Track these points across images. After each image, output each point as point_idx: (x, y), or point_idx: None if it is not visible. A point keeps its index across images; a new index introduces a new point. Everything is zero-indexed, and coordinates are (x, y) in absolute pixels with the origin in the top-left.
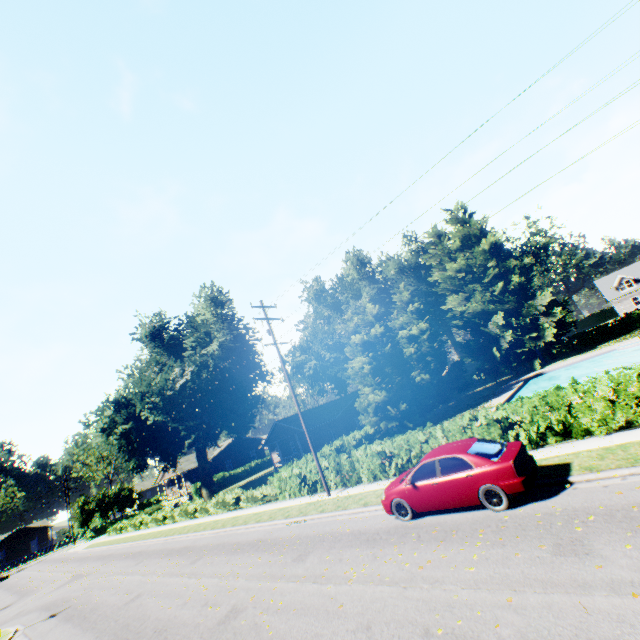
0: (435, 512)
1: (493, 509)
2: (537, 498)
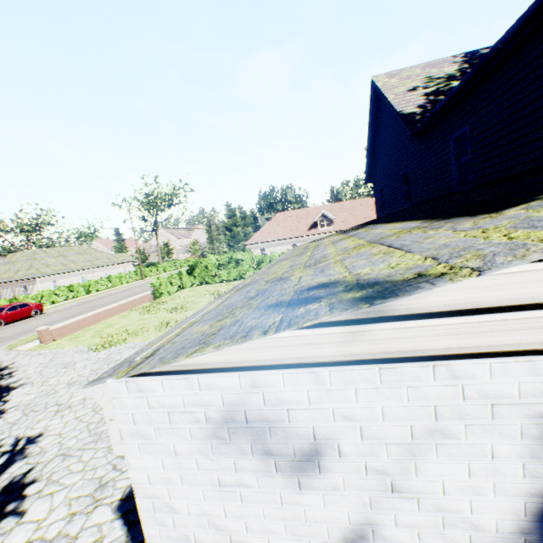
0: (9, 324)
1: (36, 316)
2: (42, 314)
